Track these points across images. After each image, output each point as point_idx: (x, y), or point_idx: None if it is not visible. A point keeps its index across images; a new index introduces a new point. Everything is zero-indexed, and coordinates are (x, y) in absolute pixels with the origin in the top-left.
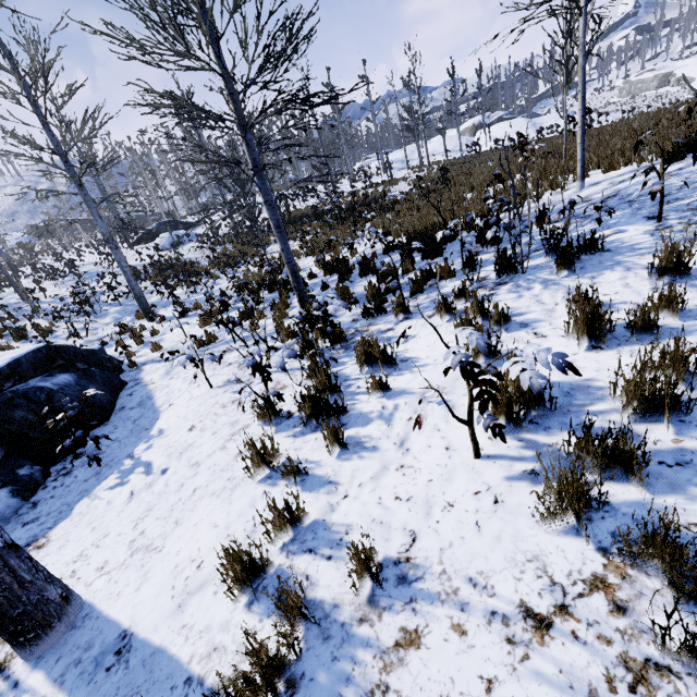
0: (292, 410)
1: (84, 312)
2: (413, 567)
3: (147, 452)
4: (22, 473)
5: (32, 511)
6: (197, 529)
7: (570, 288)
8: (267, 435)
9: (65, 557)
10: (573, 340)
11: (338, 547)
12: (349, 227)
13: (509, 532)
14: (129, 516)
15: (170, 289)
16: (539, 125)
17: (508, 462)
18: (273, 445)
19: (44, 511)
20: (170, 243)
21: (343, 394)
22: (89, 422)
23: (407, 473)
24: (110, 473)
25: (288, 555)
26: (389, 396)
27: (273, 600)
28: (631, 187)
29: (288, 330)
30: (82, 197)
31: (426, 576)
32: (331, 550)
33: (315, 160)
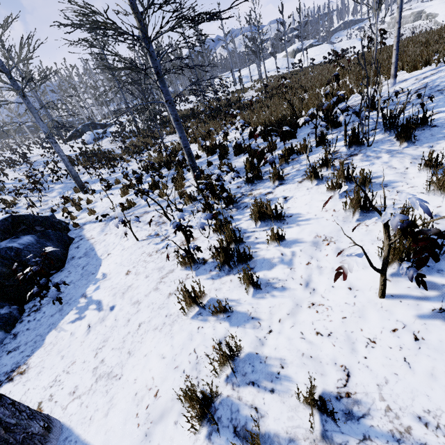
0: (205, 257)
1: (37, 189)
2: (356, 403)
3: (96, 292)
4: (2, 312)
5: (13, 341)
6: (148, 360)
7: (414, 155)
8: (195, 281)
9: (43, 382)
10: (432, 195)
11: (277, 380)
12: (218, 122)
13: (441, 369)
14: (89, 346)
15: (96, 170)
16: (338, 49)
17: (413, 301)
18: (200, 289)
19: (22, 341)
20: (92, 138)
21: (250, 245)
22: (49, 269)
23: (320, 310)
24: (70, 309)
25: (233, 387)
26: (284, 245)
27: (230, 432)
28: (436, 80)
29: (189, 196)
30: (26, 105)
31: (372, 413)
32: (272, 383)
33: (200, 69)
